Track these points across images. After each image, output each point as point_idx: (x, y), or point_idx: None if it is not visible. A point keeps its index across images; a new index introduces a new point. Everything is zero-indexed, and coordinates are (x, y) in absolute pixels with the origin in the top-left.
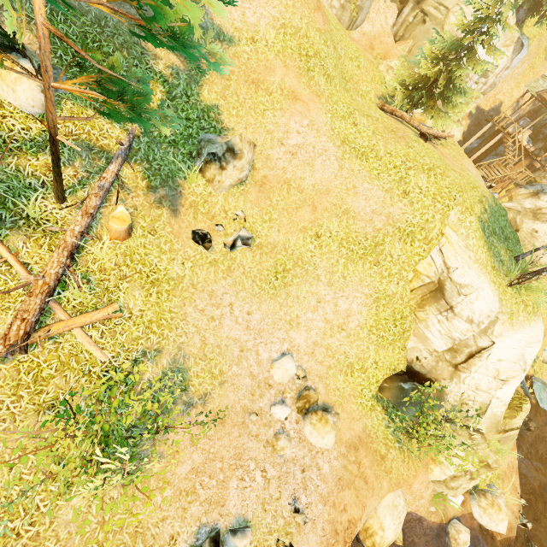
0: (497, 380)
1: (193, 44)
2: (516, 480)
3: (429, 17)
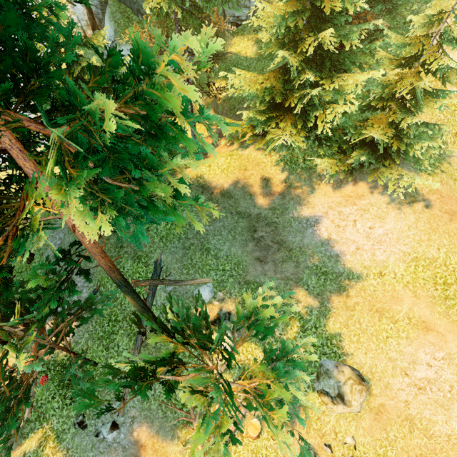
0: None
1: (296, 403)
2: None
3: None
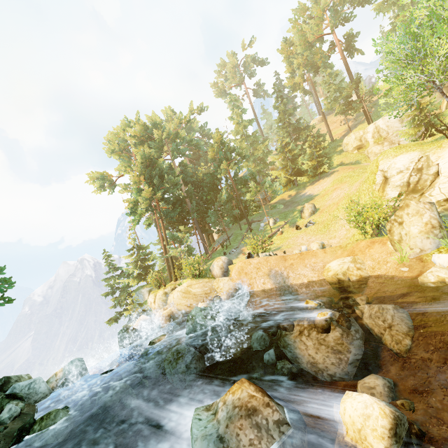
0: None
1: (276, 193)
2: None
3: None
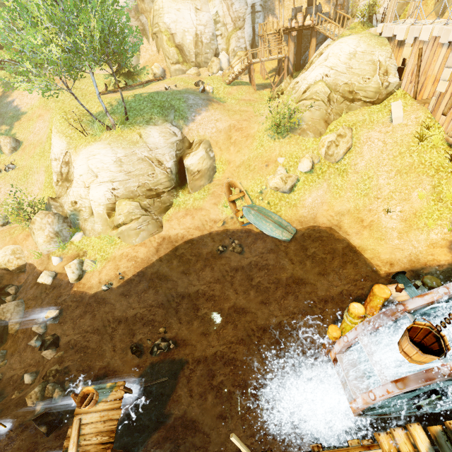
0: (86, 188)
1: None
2: (124, 264)
3: (157, 33)
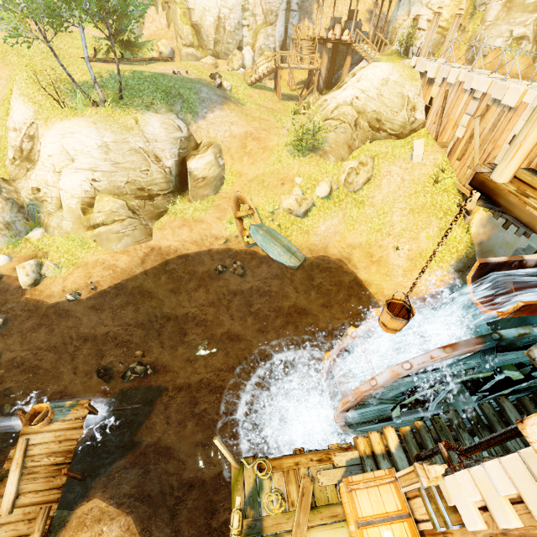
0: (56, 174)
1: None
2: (99, 273)
3: (169, 3)
